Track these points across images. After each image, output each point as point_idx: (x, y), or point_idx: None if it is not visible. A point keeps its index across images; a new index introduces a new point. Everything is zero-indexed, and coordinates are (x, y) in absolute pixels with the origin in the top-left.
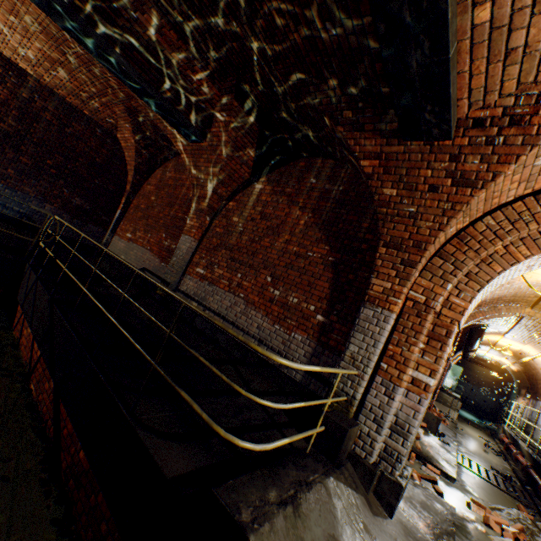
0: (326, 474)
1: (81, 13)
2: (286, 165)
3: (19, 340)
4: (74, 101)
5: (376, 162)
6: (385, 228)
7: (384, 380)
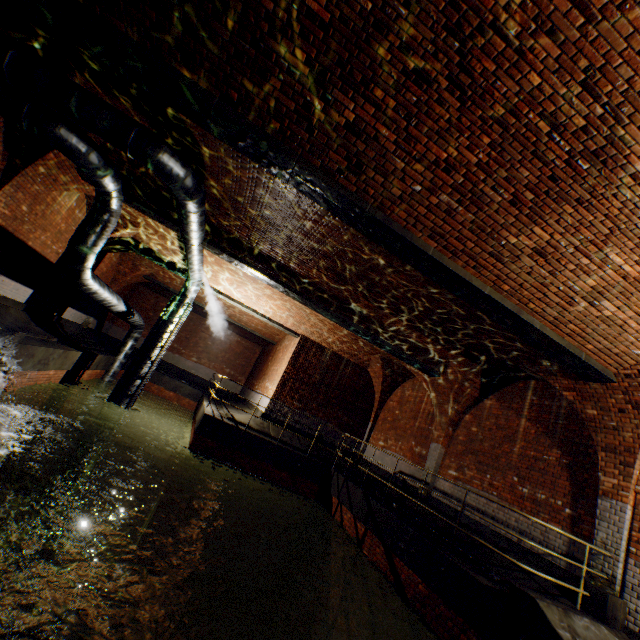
0: (594, 620)
1: (379, 336)
2: (506, 385)
3: (340, 522)
4: (346, 355)
5: (573, 393)
6: (597, 437)
7: (635, 562)
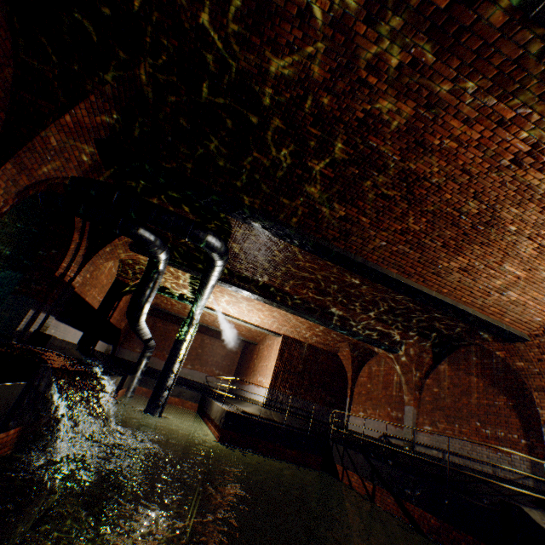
0: None
1: (350, 328)
2: (452, 351)
3: (349, 485)
4: (319, 345)
5: (503, 351)
6: (529, 381)
7: None
